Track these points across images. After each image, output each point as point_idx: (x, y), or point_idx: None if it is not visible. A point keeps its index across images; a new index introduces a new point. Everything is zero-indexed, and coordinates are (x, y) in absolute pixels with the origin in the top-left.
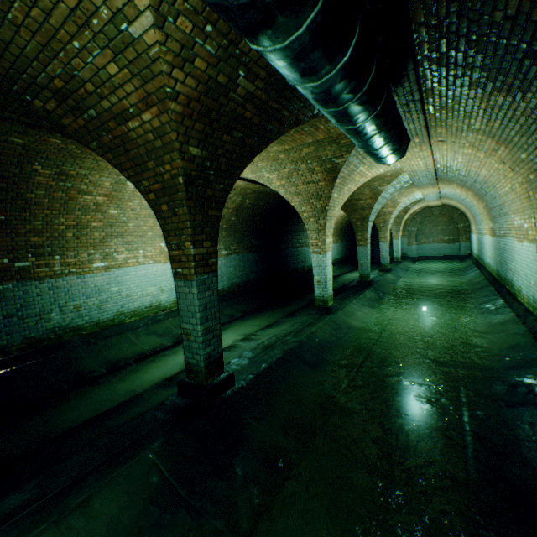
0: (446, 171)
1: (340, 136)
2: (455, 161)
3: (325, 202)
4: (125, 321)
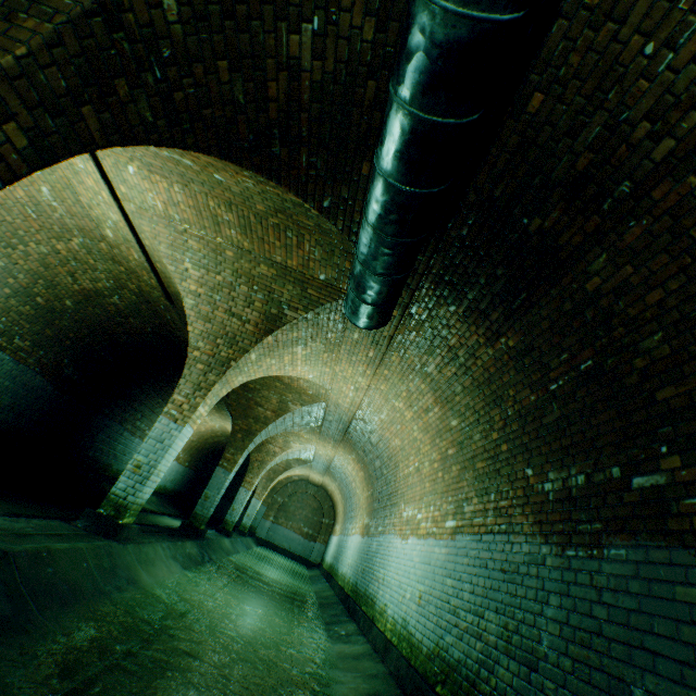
0: (360, 429)
1: (313, 281)
2: (378, 415)
3: (237, 354)
4: None
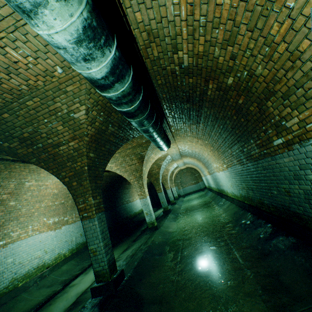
0: (184, 152)
1: (142, 143)
2: (186, 147)
3: (141, 172)
4: (18, 285)
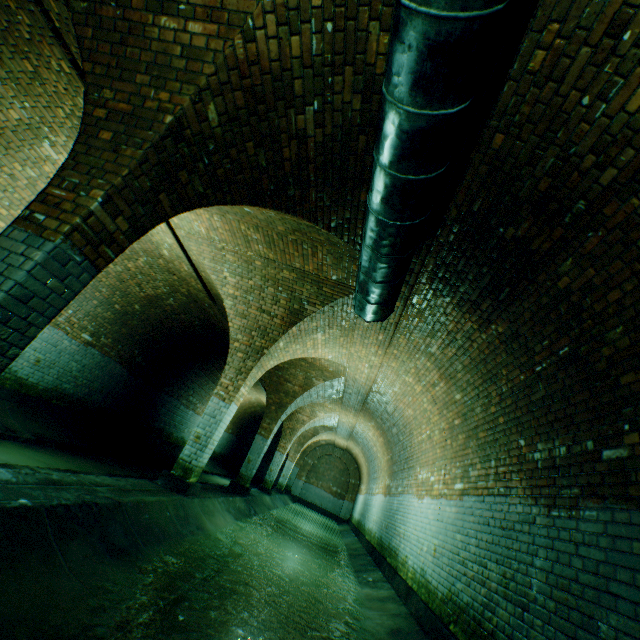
0: (377, 399)
1: (327, 281)
2: (391, 388)
3: (268, 344)
4: None
